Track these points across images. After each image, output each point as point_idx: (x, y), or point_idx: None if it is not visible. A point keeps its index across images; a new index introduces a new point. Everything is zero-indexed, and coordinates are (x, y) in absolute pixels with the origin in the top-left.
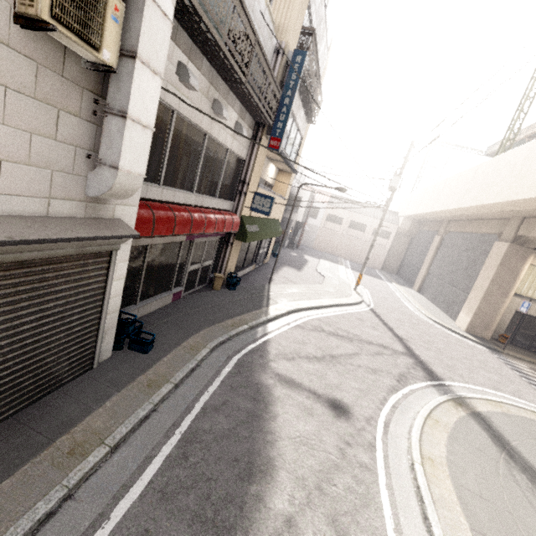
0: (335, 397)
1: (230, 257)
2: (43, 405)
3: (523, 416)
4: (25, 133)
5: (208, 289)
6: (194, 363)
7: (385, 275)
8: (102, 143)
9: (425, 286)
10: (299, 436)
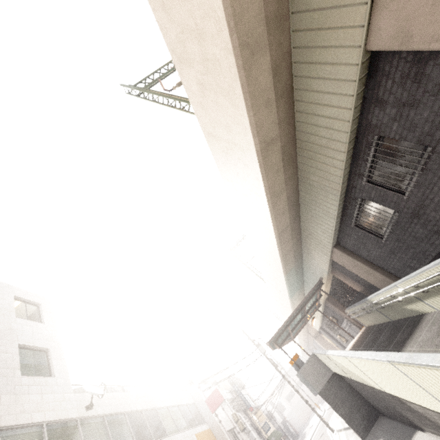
0: (321, 435)
1: None
2: None
3: None
4: None
5: None
6: None
7: None
8: (251, 438)
9: None
10: None
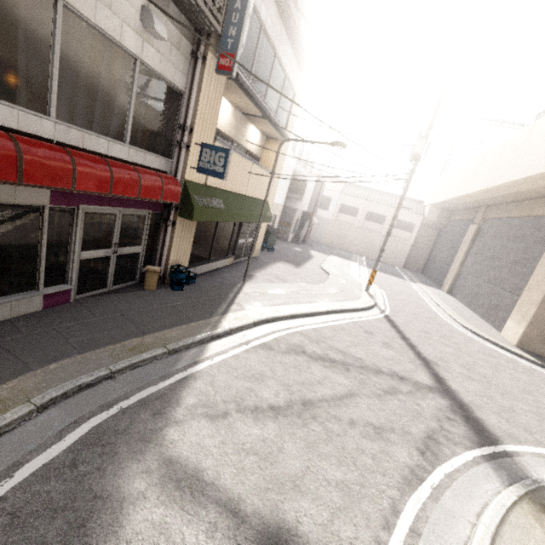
0: (282, 517)
1: (174, 243)
2: None
3: None
4: None
5: (140, 288)
6: None
7: (408, 273)
8: None
9: (458, 286)
10: None
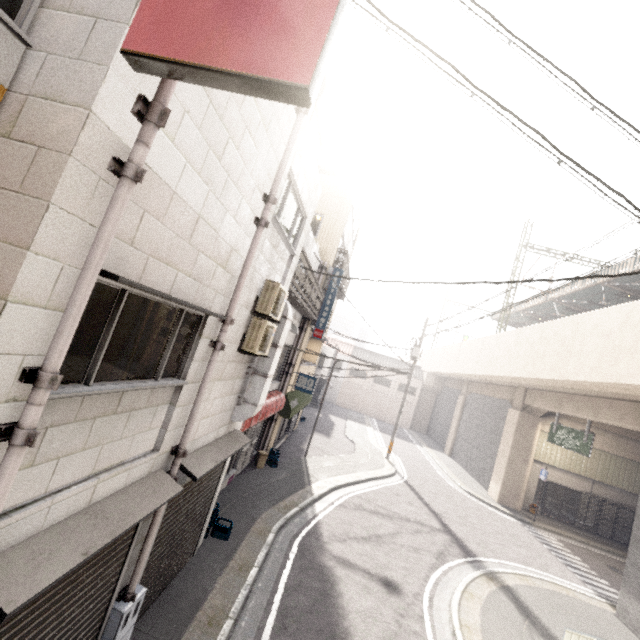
0: (386, 576)
1: (273, 433)
2: (174, 588)
3: (547, 588)
4: (223, 397)
5: (251, 467)
6: (267, 548)
7: (415, 436)
8: (248, 390)
9: (456, 449)
10: (363, 610)
